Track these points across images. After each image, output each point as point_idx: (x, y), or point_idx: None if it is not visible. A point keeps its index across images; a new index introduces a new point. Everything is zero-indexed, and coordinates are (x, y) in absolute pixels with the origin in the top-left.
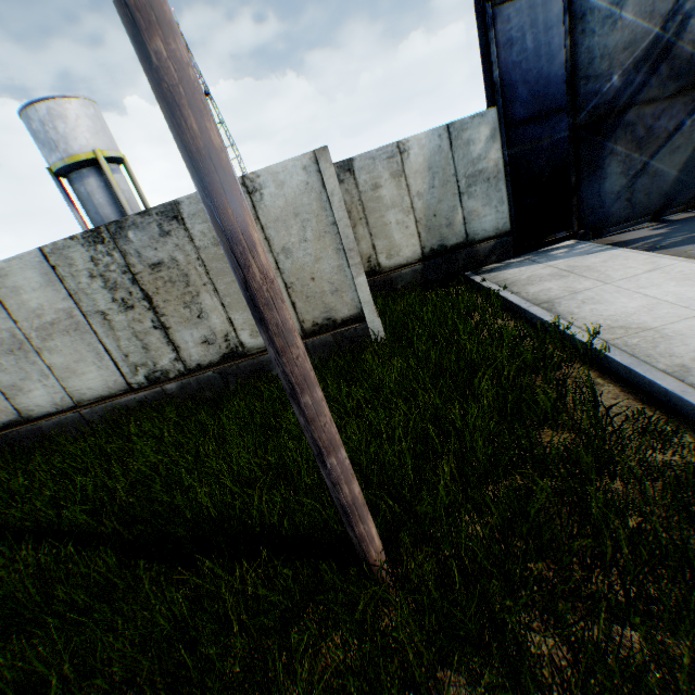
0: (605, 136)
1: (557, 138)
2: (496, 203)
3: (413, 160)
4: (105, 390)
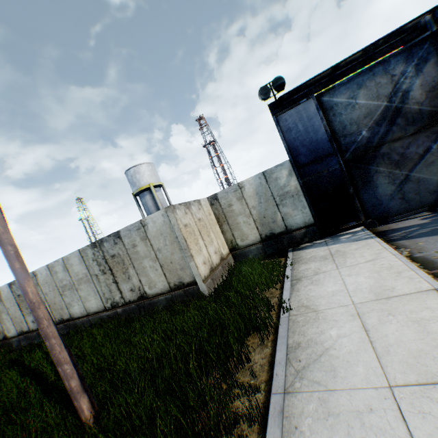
0: (368, 163)
1: (332, 169)
2: (301, 208)
3: (247, 190)
4: (97, 309)
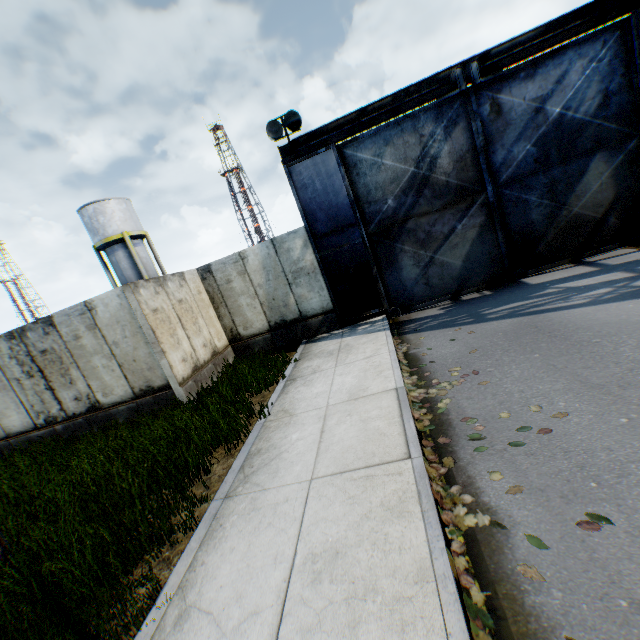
0: (394, 239)
1: (355, 243)
2: (318, 289)
3: (251, 263)
4: (24, 427)
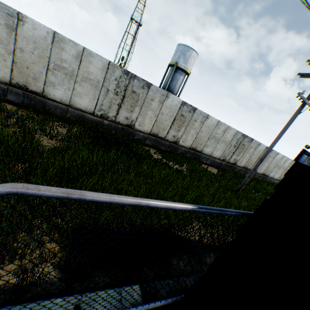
0: None
1: None
2: None
3: None
4: (275, 178)
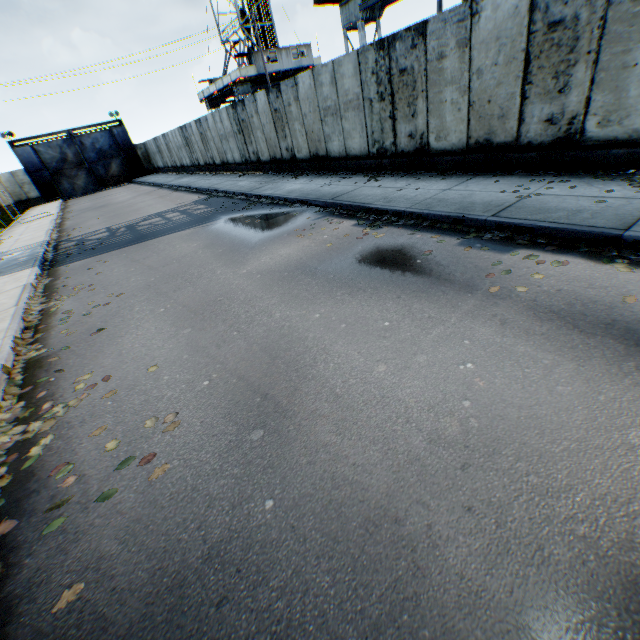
0: (60, 176)
1: (46, 176)
2: (35, 190)
3: (4, 179)
4: None
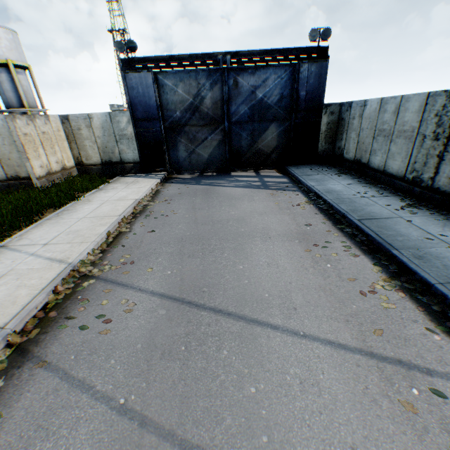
0: (177, 134)
1: (156, 130)
2: (133, 149)
3: (95, 122)
4: None
